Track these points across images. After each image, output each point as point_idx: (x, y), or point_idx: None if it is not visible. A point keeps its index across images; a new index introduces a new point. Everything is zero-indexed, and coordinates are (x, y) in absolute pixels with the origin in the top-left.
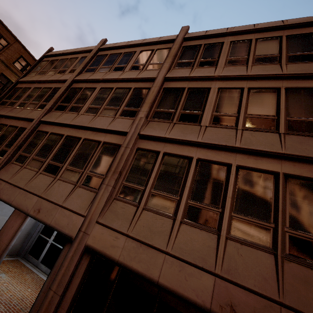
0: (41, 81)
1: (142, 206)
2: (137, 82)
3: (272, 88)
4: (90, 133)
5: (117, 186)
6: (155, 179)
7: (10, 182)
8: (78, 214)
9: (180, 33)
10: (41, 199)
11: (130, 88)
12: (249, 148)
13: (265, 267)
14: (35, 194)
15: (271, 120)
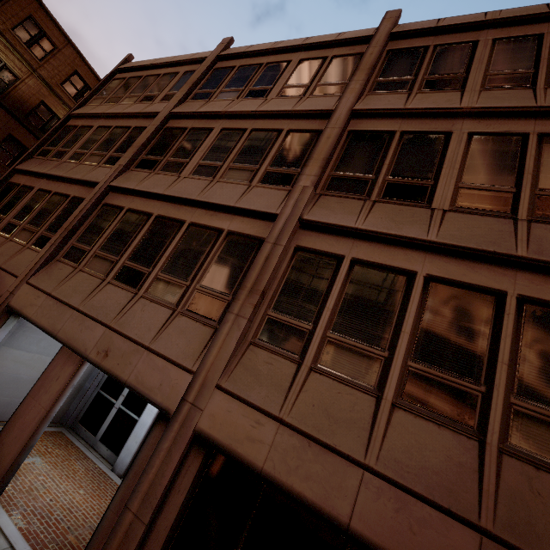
0: (112, 115)
1: (308, 363)
2: (294, 119)
3: None
4: (202, 213)
5: (256, 318)
6: (335, 312)
7: (55, 296)
8: (181, 367)
9: (382, 25)
10: (110, 331)
11: (281, 131)
12: None
13: None
14: (100, 321)
15: None
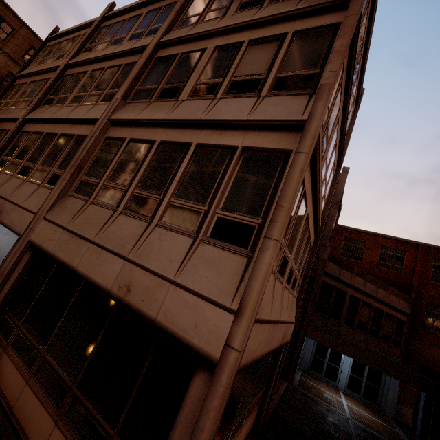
0: (37, 72)
1: (91, 200)
2: (131, 56)
3: (278, 35)
4: (68, 127)
5: (76, 182)
6: (112, 170)
7: None
8: (31, 212)
9: None
10: (5, 201)
11: (121, 65)
12: (212, 119)
13: (178, 250)
14: (2, 197)
15: (257, 80)
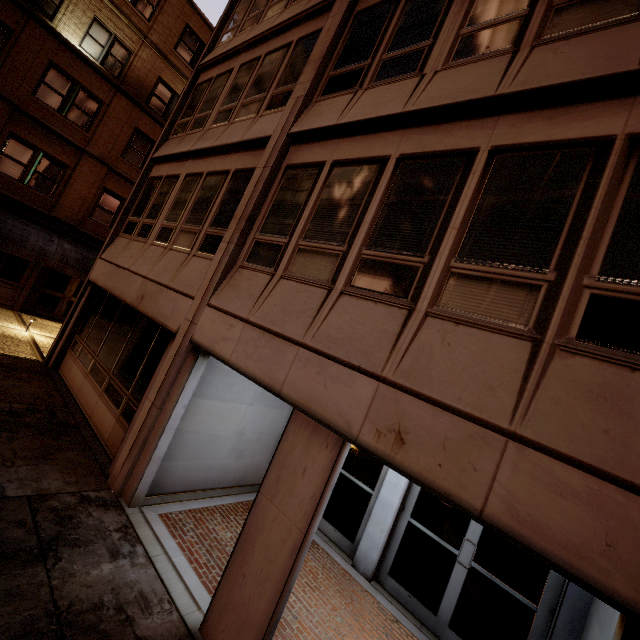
0: (257, 38)
1: None
2: None
3: None
4: (519, 120)
5: None
6: None
7: (256, 322)
8: None
9: None
10: (390, 389)
11: None
12: None
13: None
14: (359, 367)
15: None
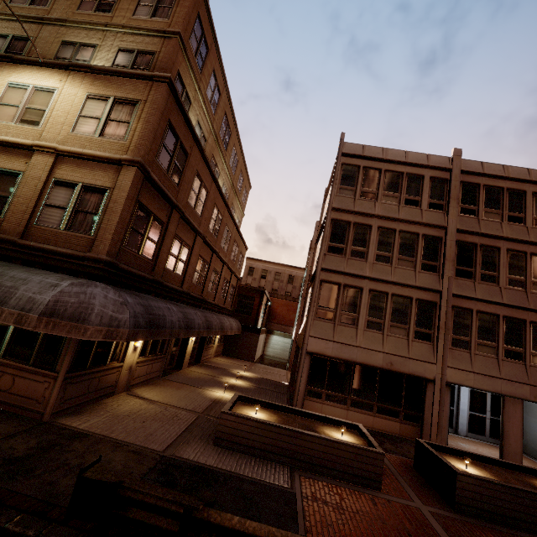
0: (390, 218)
1: None
2: None
3: None
4: (533, 314)
5: None
6: None
7: (479, 372)
8: None
9: None
10: (533, 387)
11: None
12: None
13: None
14: (523, 383)
15: None
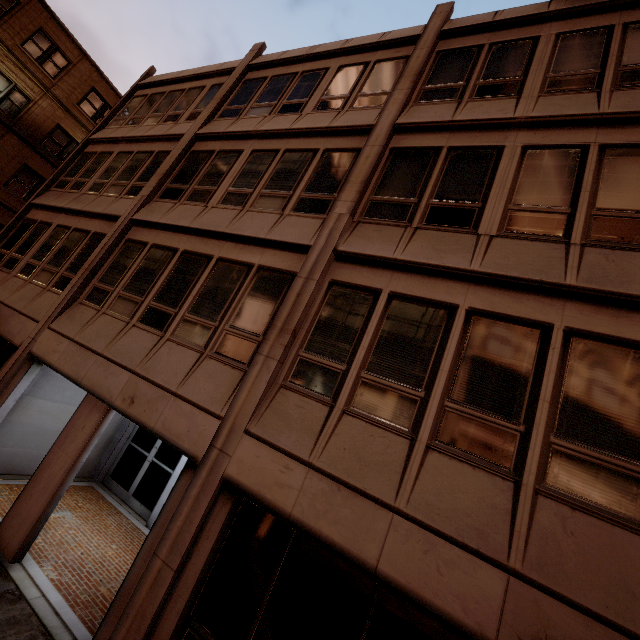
0: (133, 138)
1: (341, 405)
2: (331, 137)
3: None
4: (231, 246)
5: (288, 359)
6: (371, 350)
7: (78, 341)
8: (209, 413)
9: (431, 22)
10: (136, 377)
11: (316, 151)
12: (601, 290)
13: (633, 567)
14: (125, 367)
15: None
